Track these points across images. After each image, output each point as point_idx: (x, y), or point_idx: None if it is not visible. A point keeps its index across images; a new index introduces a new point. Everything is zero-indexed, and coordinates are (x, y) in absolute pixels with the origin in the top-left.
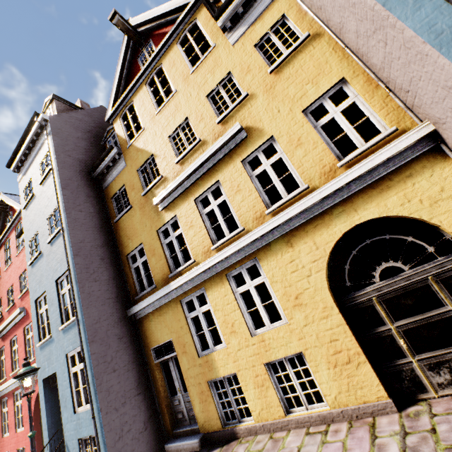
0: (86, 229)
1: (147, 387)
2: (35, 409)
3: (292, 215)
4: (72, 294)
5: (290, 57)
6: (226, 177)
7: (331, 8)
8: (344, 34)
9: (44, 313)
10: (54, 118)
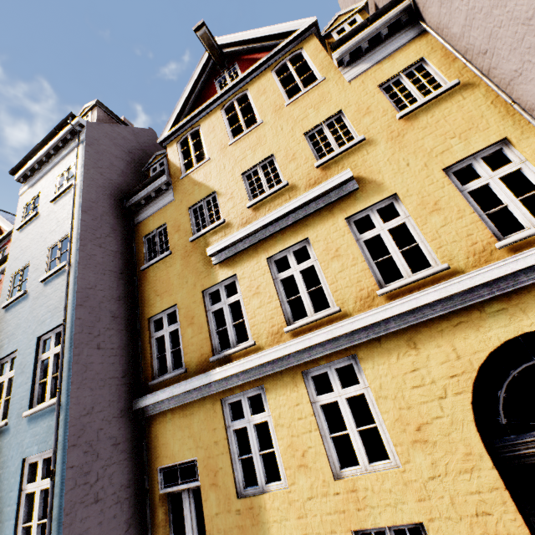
0: (101, 272)
1: (140, 534)
2: None
3: (423, 303)
4: (60, 362)
5: (429, 104)
6: (320, 236)
7: (508, 51)
8: (516, 86)
9: (5, 384)
10: (92, 125)
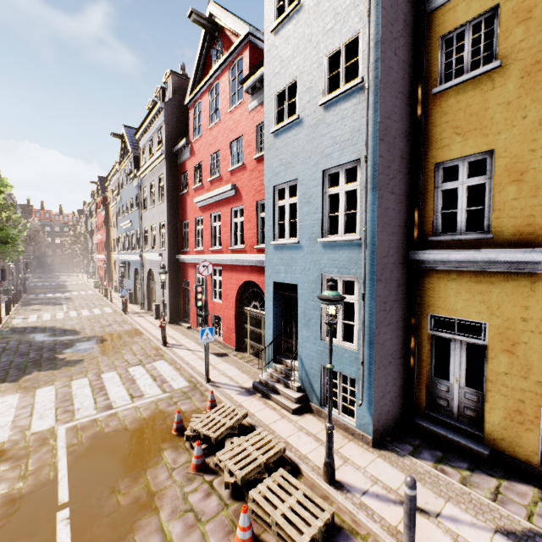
0: (395, 95)
1: (407, 352)
2: (237, 293)
3: None
4: (364, 203)
5: None
6: None
7: None
8: None
9: (286, 208)
10: None
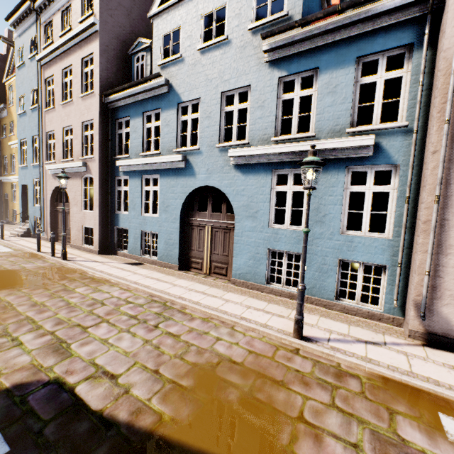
0: None
1: (1, 204)
2: None
3: None
4: None
5: None
6: None
7: None
8: None
9: None
10: None
